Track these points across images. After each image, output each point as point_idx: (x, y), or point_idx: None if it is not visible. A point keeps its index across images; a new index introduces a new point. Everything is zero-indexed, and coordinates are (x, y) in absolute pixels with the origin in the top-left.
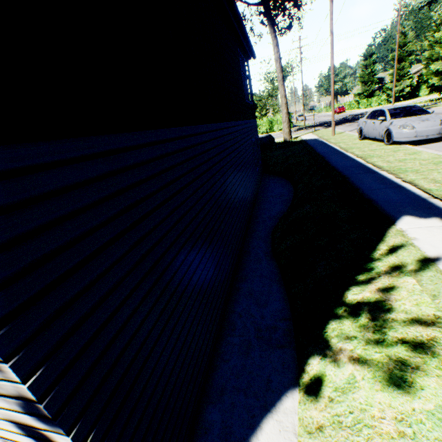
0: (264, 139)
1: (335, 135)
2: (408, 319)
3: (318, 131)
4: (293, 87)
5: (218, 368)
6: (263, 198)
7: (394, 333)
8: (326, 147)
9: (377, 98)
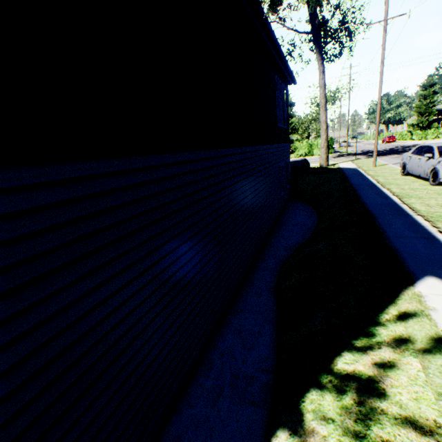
0: (299, 162)
1: (377, 166)
2: (401, 416)
3: (358, 160)
4: (340, 112)
5: (180, 412)
6: (283, 225)
7: (379, 431)
8: (362, 179)
9: (434, 130)
